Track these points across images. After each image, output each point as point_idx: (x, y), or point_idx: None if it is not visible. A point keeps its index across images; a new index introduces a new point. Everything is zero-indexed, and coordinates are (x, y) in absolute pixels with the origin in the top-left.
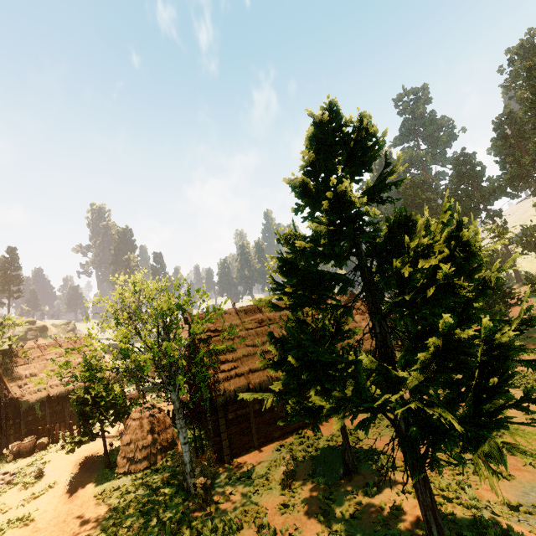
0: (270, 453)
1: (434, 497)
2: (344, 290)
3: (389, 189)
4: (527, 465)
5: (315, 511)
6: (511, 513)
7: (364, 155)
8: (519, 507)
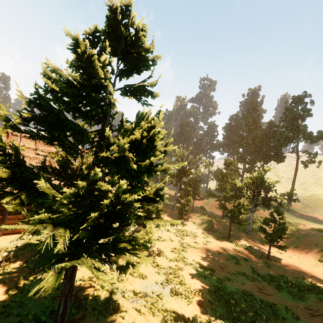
0: (8, 242)
1: (72, 289)
2: (82, 141)
3: (147, 95)
4: (156, 272)
5: (10, 286)
6: (132, 297)
7: (139, 60)
8: (139, 293)
